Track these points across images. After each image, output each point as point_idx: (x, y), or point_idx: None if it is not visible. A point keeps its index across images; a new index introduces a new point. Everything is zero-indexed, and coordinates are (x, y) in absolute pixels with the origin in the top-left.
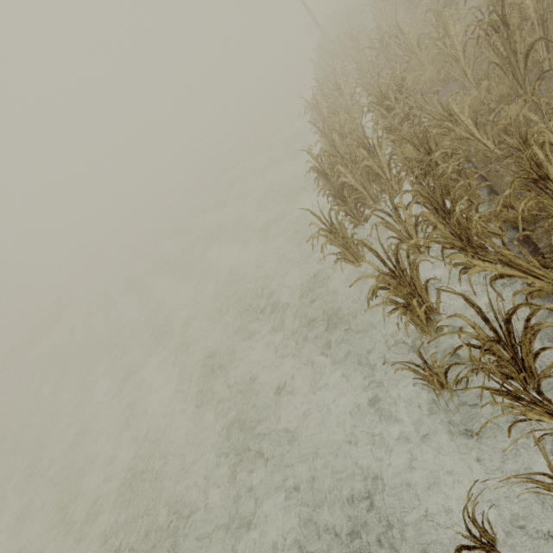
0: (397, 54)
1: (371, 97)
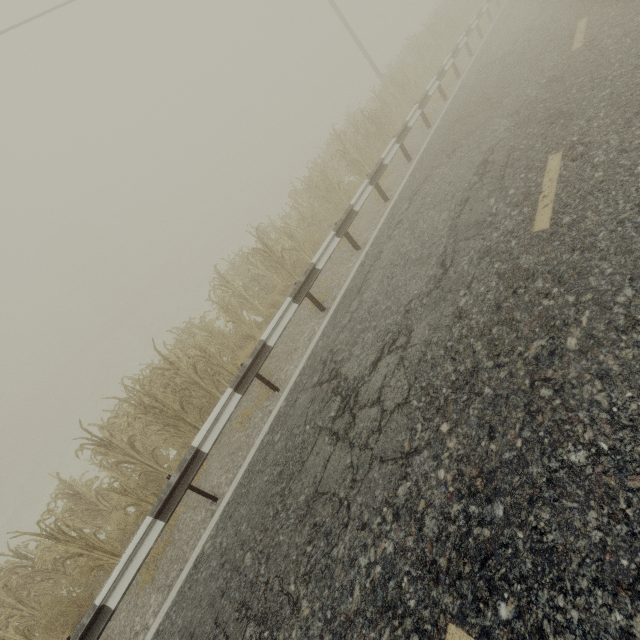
0: (259, 275)
1: (197, 338)
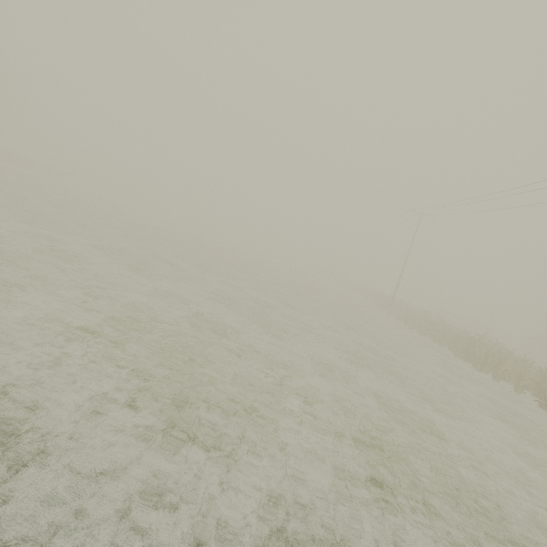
0: None
1: None
